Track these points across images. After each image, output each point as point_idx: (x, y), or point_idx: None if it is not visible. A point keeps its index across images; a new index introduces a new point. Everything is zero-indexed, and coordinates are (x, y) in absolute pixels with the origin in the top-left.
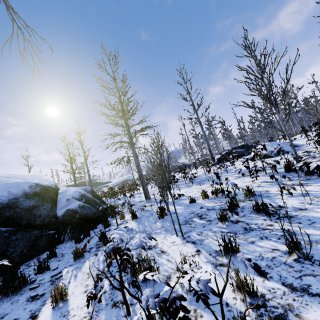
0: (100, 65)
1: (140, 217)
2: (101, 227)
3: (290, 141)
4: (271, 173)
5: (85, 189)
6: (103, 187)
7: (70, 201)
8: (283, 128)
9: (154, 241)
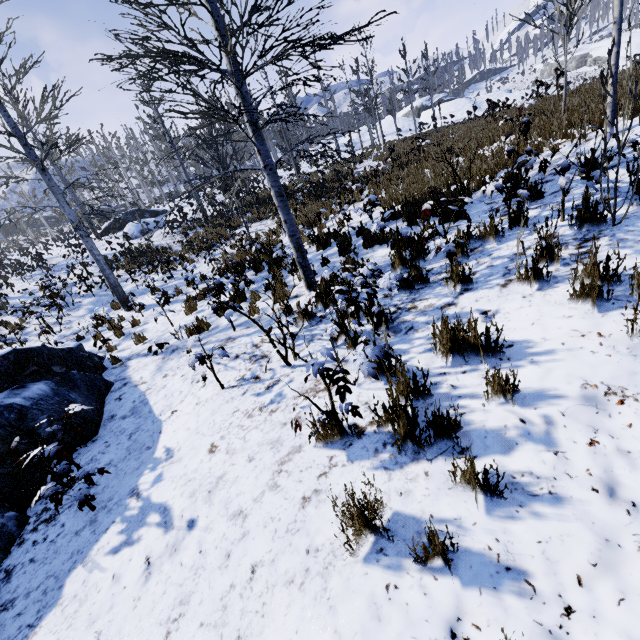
0: None
1: None
2: None
3: None
4: None
5: None
6: None
7: None
8: None
9: None
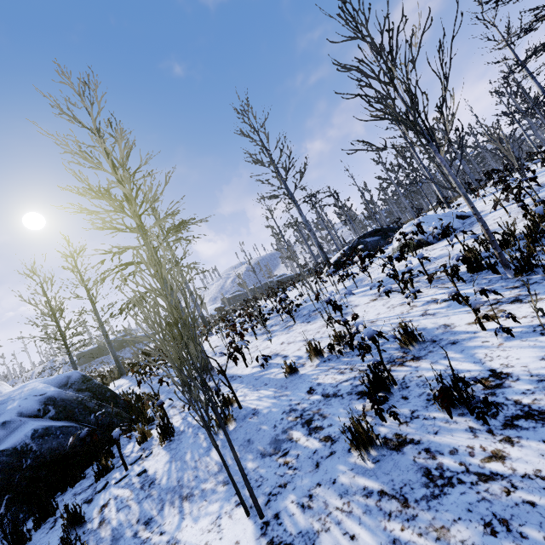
0: (60, 109)
1: (181, 431)
2: (94, 475)
3: (473, 207)
4: (440, 278)
5: (65, 379)
6: (147, 343)
7: (12, 425)
8: (453, 181)
9: (188, 540)
